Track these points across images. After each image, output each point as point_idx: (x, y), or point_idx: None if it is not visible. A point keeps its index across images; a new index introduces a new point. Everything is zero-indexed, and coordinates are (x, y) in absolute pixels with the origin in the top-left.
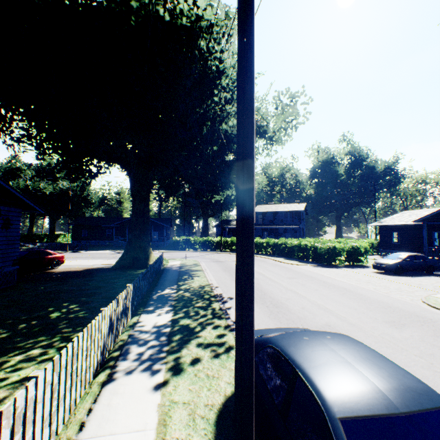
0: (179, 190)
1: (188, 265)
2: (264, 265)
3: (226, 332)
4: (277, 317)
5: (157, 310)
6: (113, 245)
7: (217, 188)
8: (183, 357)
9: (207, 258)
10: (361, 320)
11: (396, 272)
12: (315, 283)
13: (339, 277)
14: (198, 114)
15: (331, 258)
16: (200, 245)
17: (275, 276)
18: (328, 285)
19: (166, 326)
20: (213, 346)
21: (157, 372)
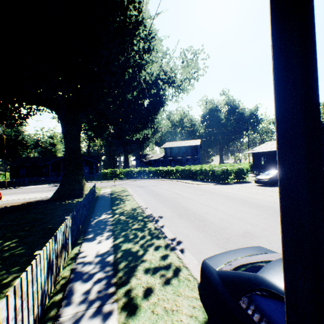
0: (105, 130)
1: (118, 192)
2: (178, 187)
3: (168, 252)
4: (205, 230)
5: (97, 237)
6: (49, 179)
7: (137, 128)
8: (134, 290)
9: (132, 184)
10: (270, 225)
11: (271, 184)
12: (221, 197)
13: (236, 191)
14: (120, 61)
15: (225, 178)
16: (124, 174)
17: (189, 194)
18: (231, 198)
19: (109, 254)
20: (161, 271)
21: (109, 316)
